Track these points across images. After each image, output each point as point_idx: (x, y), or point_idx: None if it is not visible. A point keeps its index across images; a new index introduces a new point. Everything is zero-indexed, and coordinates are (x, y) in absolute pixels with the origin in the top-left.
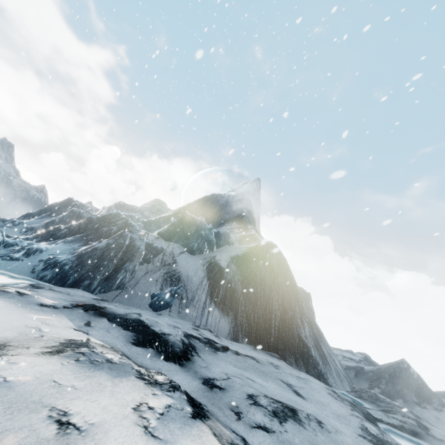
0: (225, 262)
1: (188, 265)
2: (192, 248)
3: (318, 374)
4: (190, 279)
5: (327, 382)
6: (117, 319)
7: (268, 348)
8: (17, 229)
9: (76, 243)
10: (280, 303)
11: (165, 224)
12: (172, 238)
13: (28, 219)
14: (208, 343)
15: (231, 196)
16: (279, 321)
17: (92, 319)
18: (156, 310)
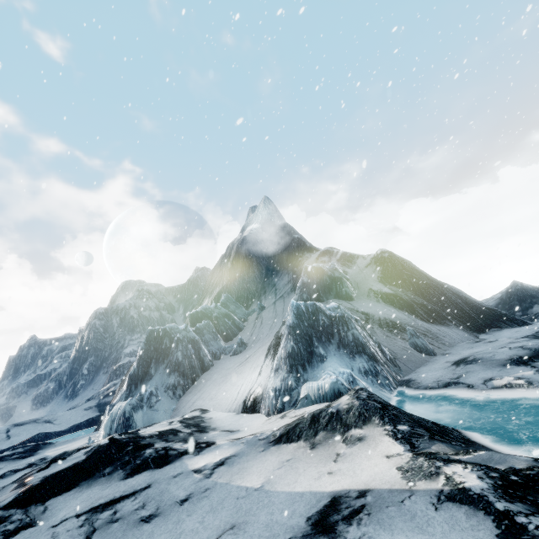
0: (385, 288)
1: (375, 309)
2: (348, 295)
3: (522, 322)
4: (399, 318)
5: (529, 323)
6: None
7: (486, 328)
8: (165, 398)
9: (329, 350)
10: (451, 292)
11: (234, 296)
12: (319, 297)
13: (141, 383)
14: (537, 338)
15: (260, 229)
16: (466, 305)
17: None
18: (435, 354)
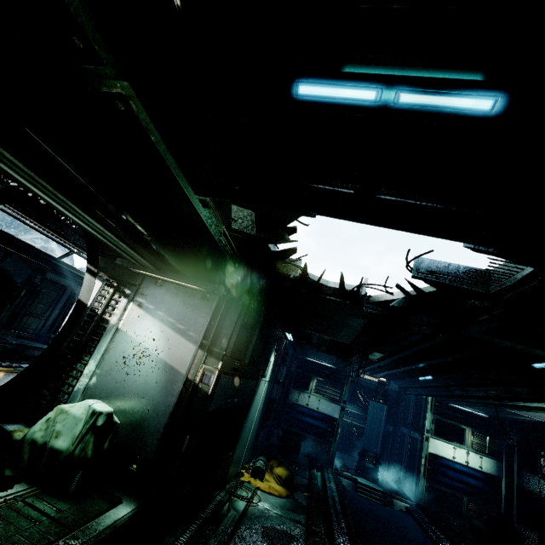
0: None
1: None
2: None
3: None
4: None
5: None
6: None
7: None
8: None
9: None
10: None
11: None
12: None
13: None
14: None
15: None
16: None
17: None
18: None
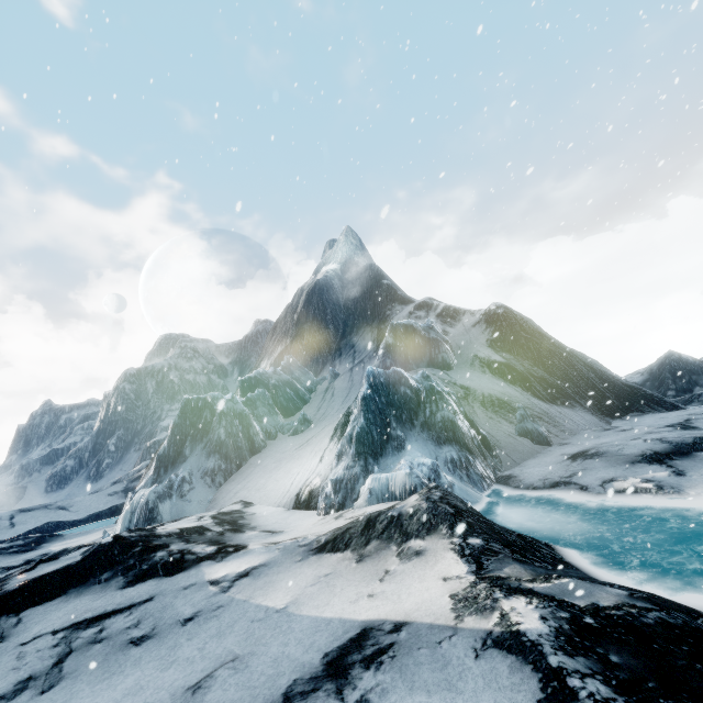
0: (495, 355)
1: (478, 382)
2: (445, 362)
3: (672, 406)
4: (508, 395)
5: (682, 408)
6: (697, 447)
7: (623, 412)
8: (200, 486)
9: (410, 434)
10: (582, 364)
11: (300, 359)
12: (408, 364)
13: (172, 466)
14: (684, 428)
15: (338, 272)
16: (600, 382)
17: (702, 459)
18: (550, 444)
